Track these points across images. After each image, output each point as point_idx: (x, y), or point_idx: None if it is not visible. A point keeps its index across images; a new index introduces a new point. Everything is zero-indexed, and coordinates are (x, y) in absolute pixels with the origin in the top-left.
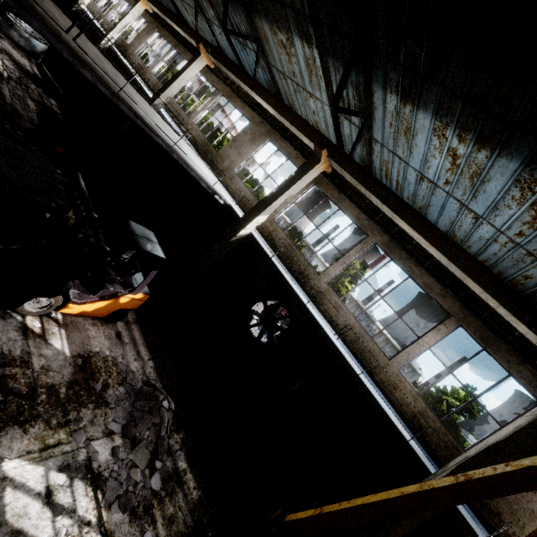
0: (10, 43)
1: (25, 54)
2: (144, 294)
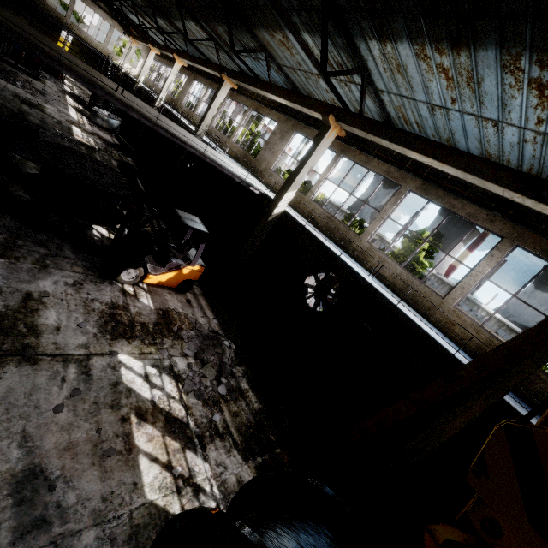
0: (97, 127)
1: (108, 132)
2: (200, 267)
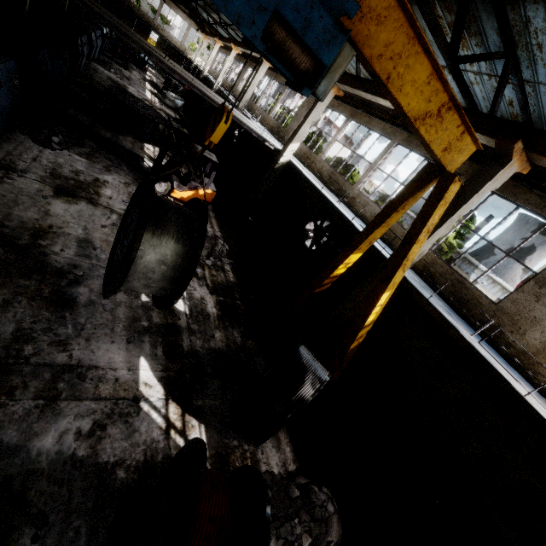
0: (165, 106)
1: (173, 111)
2: (213, 191)
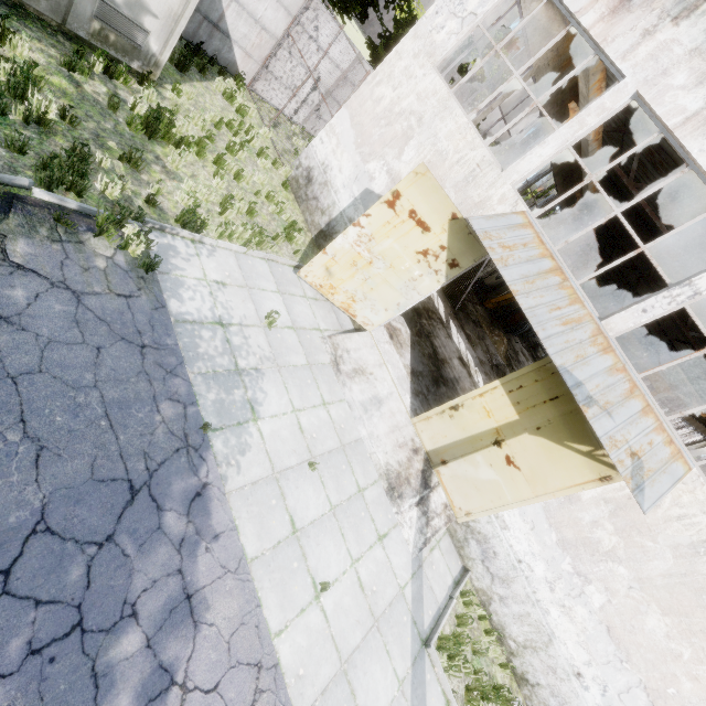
0: None
1: None
2: None
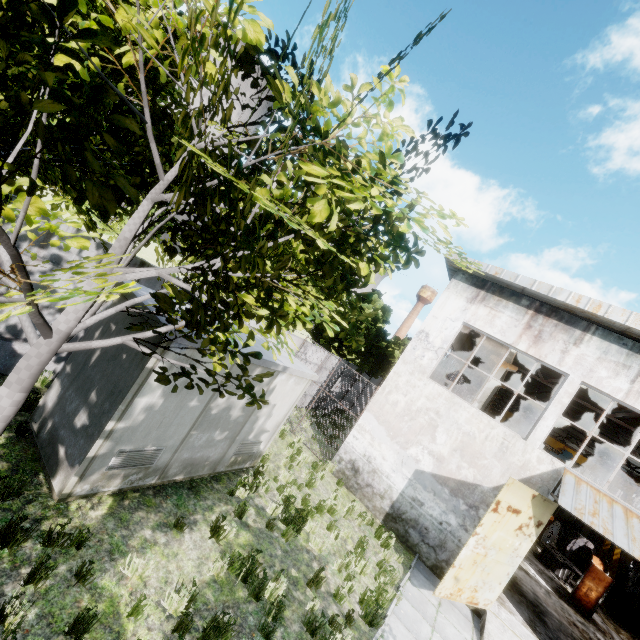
0: None
1: None
2: (552, 516)
